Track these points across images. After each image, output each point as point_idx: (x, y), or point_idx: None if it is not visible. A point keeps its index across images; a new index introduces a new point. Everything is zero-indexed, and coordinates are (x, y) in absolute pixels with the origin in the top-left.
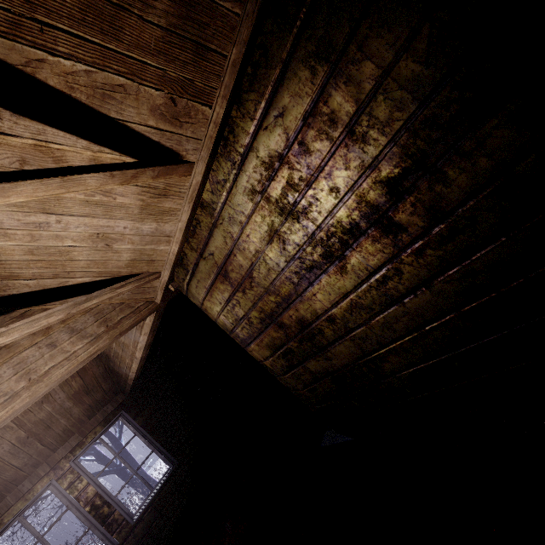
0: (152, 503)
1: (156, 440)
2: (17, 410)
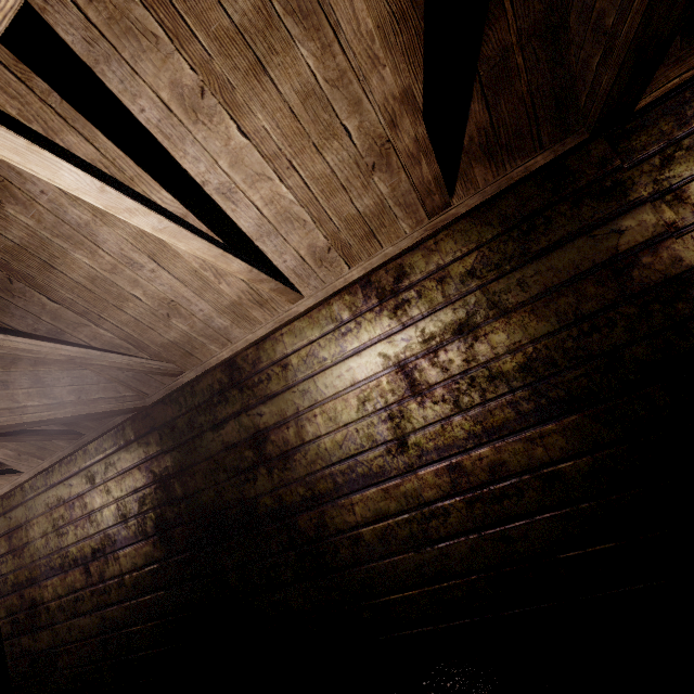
0: None
1: None
2: None
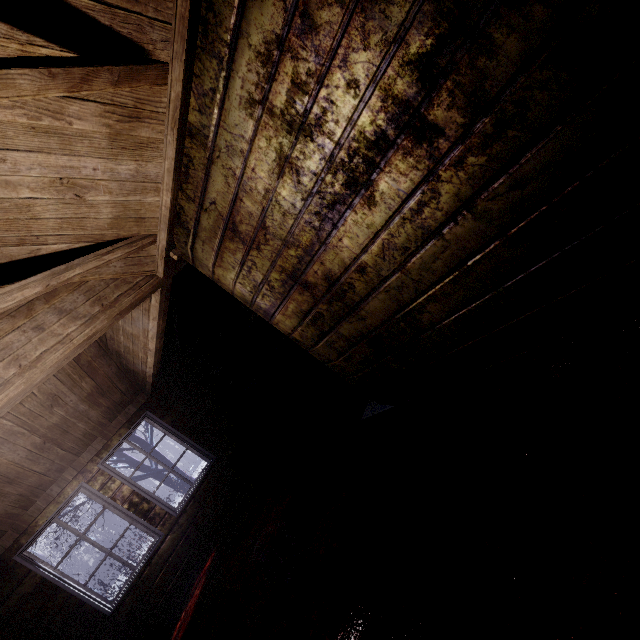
0: (194, 497)
1: (189, 438)
2: (13, 398)
